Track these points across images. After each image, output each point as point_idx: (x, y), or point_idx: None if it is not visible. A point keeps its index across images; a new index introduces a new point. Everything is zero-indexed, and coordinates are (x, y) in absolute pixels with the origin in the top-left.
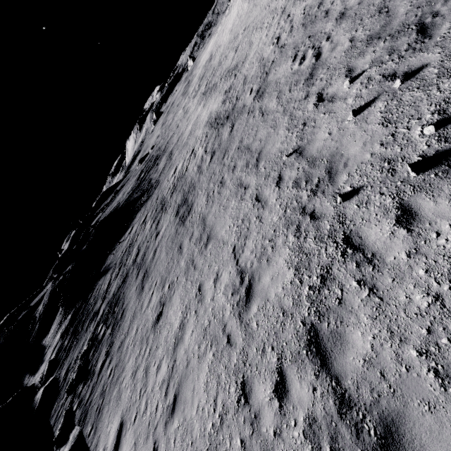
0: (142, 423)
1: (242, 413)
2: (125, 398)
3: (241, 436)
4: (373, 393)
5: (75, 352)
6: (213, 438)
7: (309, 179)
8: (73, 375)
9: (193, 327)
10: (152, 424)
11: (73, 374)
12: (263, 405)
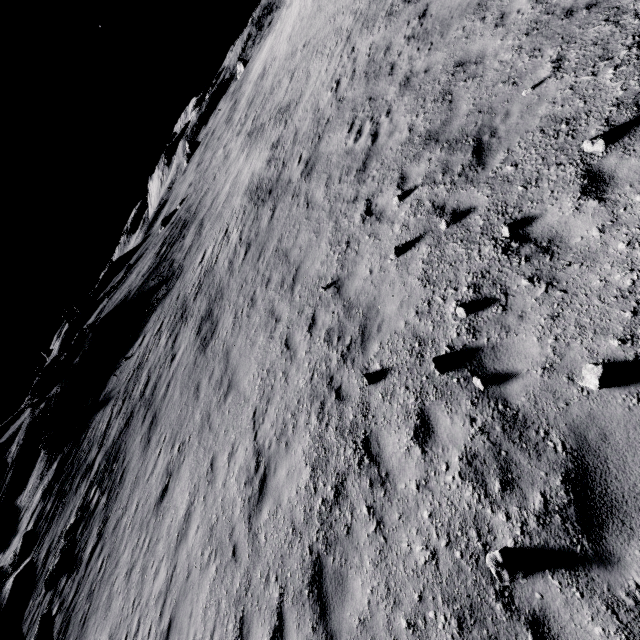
0: None
1: None
2: (115, 608)
3: None
4: None
5: (60, 525)
6: None
7: (342, 335)
8: (54, 563)
9: (199, 521)
10: None
11: (54, 560)
12: None
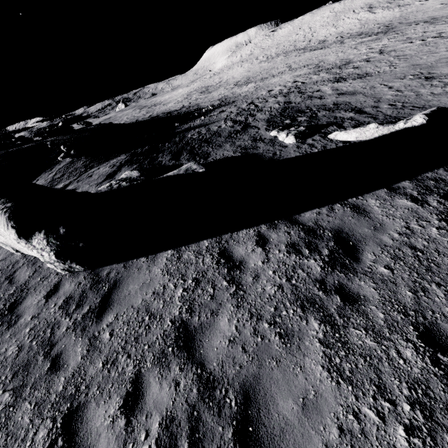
0: None
1: None
2: None
3: None
4: None
5: (236, 143)
6: None
7: None
8: (296, 130)
9: None
10: None
11: (293, 130)
12: None
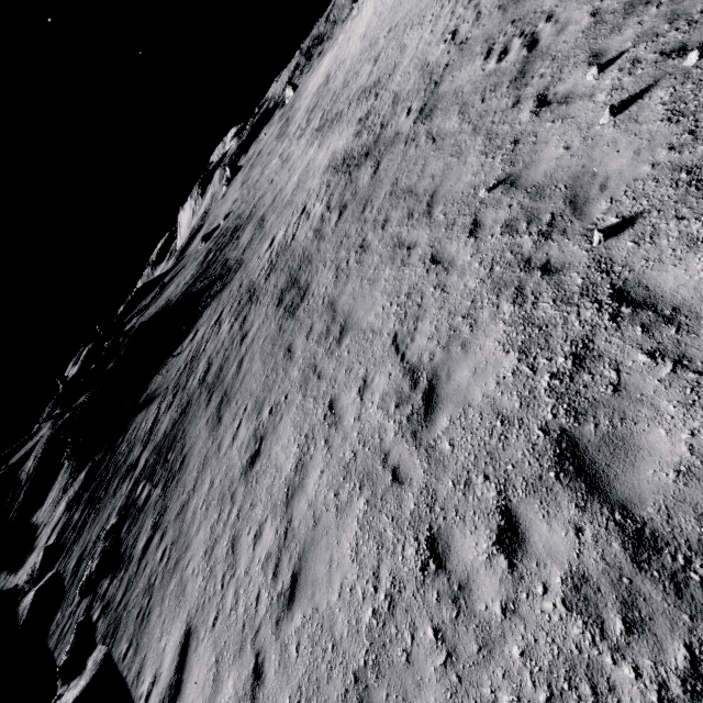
0: (230, 627)
1: (434, 586)
2: (193, 591)
3: (434, 623)
4: (702, 521)
5: (94, 530)
6: (377, 633)
7: (534, 217)
8: (92, 565)
9: (323, 465)
10: (250, 626)
11: (92, 563)
12: (476, 568)
